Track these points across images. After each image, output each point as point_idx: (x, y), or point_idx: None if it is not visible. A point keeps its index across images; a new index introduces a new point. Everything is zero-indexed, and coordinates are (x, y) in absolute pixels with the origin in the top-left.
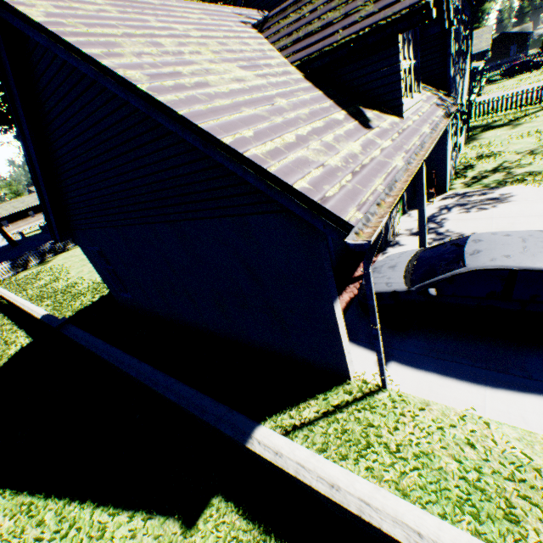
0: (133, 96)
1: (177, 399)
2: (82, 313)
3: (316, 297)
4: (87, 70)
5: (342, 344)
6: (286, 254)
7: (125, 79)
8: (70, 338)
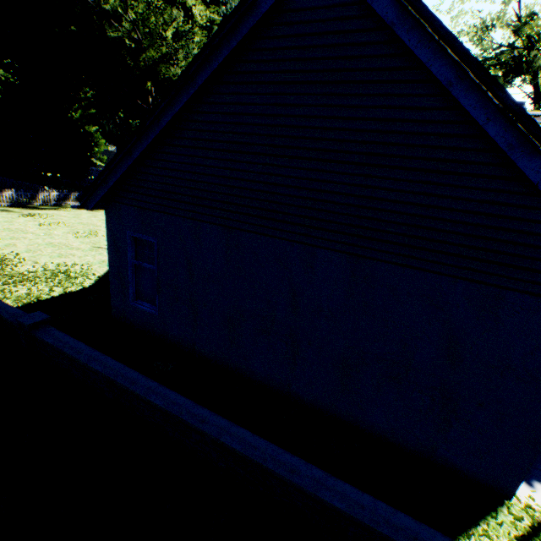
0: (499, 125)
1: (350, 507)
2: (36, 308)
3: (540, 400)
4: (440, 72)
5: (535, 457)
6: (535, 345)
7: (520, 107)
8: (59, 350)
